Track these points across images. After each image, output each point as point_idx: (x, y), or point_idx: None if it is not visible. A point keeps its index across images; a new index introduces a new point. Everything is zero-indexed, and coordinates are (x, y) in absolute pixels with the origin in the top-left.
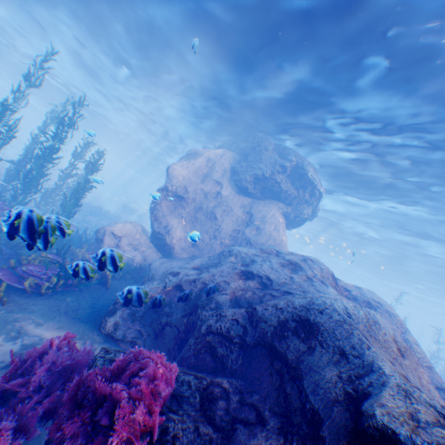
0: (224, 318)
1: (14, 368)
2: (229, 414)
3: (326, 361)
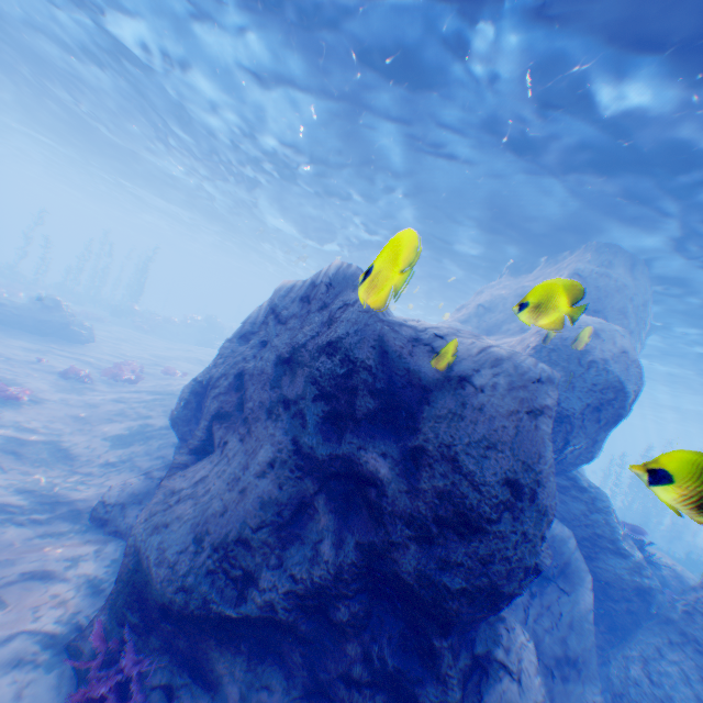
0: None
1: None
2: None
3: None
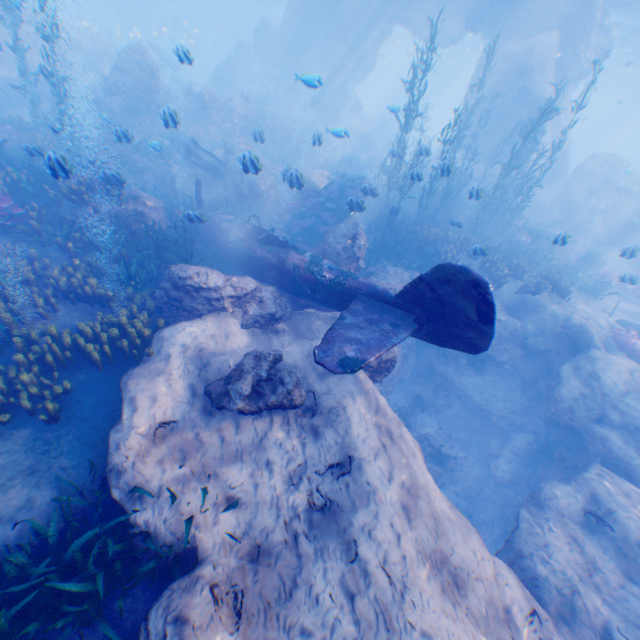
0: None
1: None
2: None
3: None
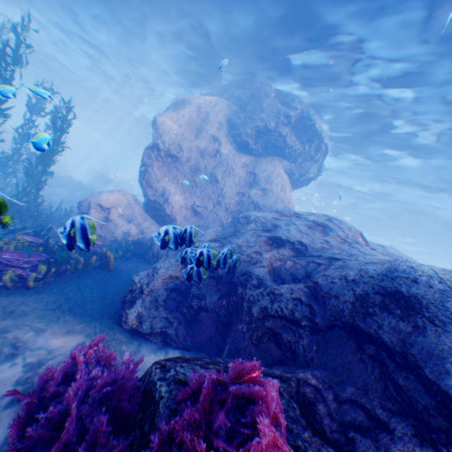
0: (280, 297)
1: (27, 412)
2: (334, 421)
3: (451, 345)
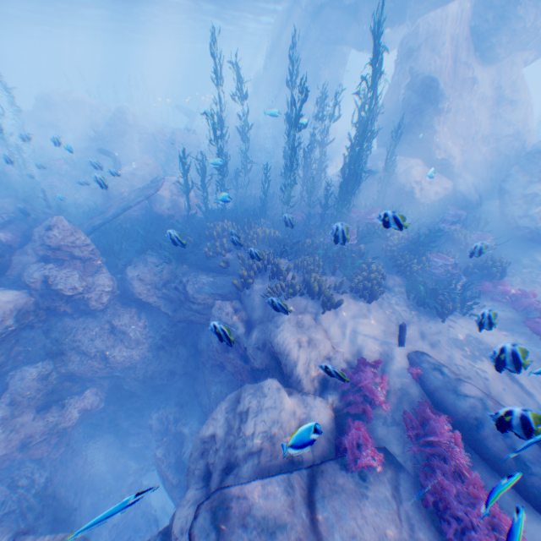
0: None
1: None
2: None
3: None
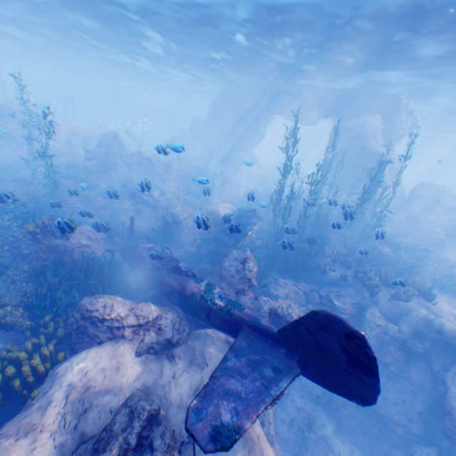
0: None
1: None
2: None
3: None
